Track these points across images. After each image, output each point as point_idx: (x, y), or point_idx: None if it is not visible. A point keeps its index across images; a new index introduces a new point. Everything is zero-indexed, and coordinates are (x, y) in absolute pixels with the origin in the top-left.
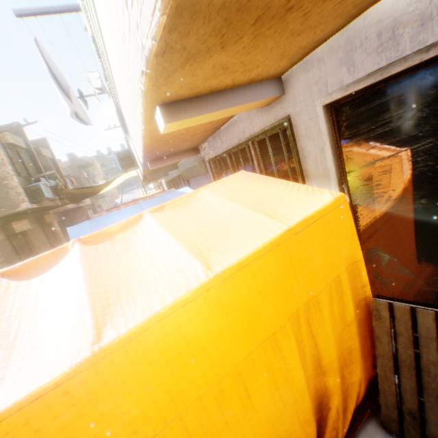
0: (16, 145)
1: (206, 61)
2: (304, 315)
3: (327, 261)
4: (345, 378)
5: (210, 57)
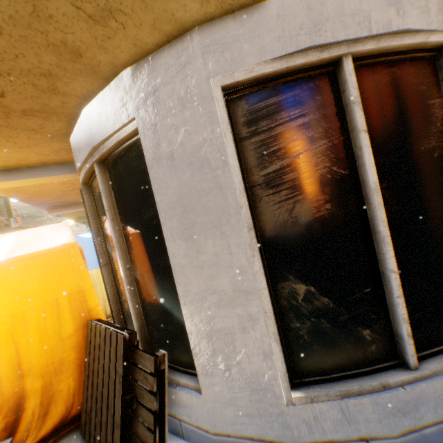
0: None
1: None
2: (6, 325)
3: (44, 287)
4: (54, 385)
5: None
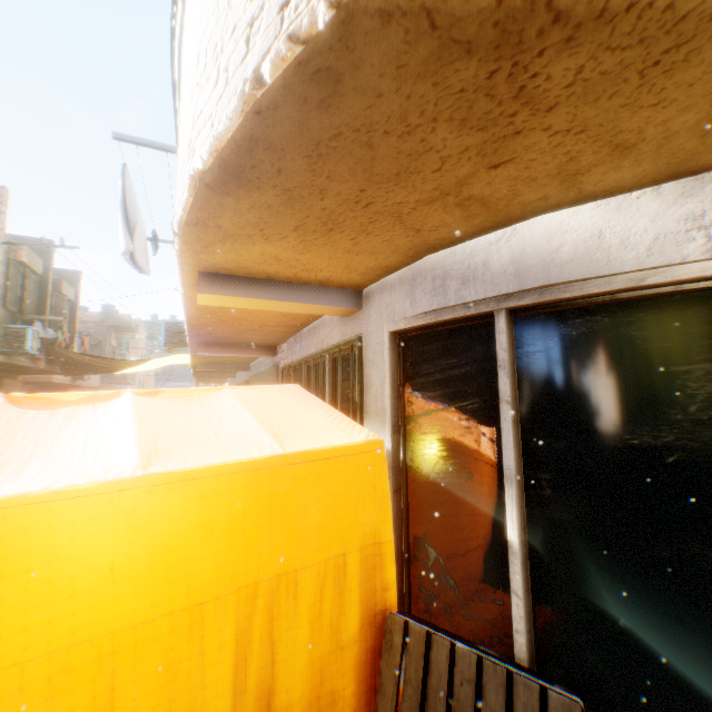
0: (28, 266)
1: (251, 245)
2: (266, 595)
3: (331, 522)
4: None
5: (254, 243)
